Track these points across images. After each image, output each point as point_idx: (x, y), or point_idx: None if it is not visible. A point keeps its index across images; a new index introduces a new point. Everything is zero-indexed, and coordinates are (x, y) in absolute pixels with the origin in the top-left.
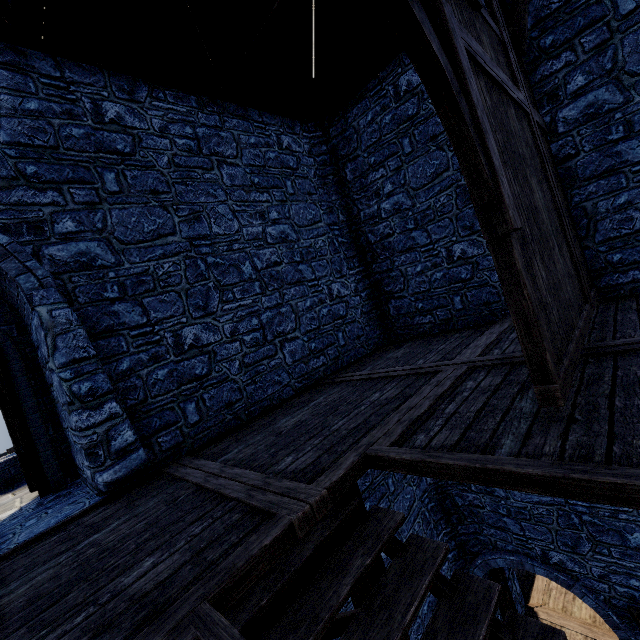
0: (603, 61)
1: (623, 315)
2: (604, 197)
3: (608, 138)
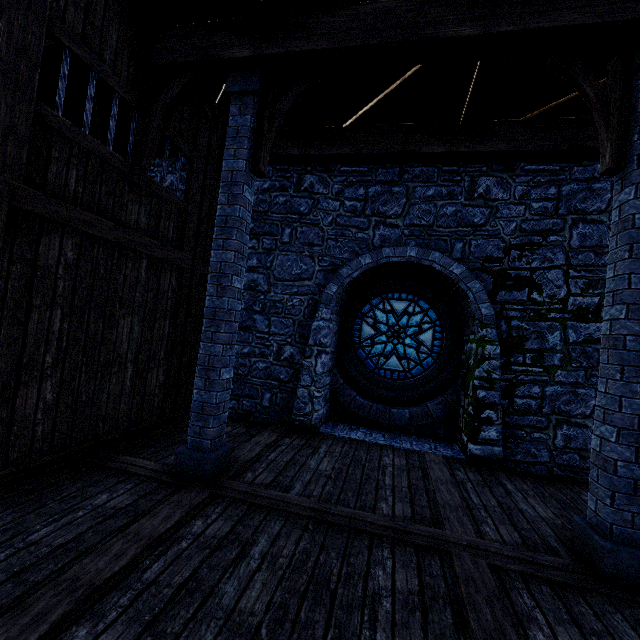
0: (268, 260)
1: (184, 433)
2: (240, 343)
3: (254, 307)
